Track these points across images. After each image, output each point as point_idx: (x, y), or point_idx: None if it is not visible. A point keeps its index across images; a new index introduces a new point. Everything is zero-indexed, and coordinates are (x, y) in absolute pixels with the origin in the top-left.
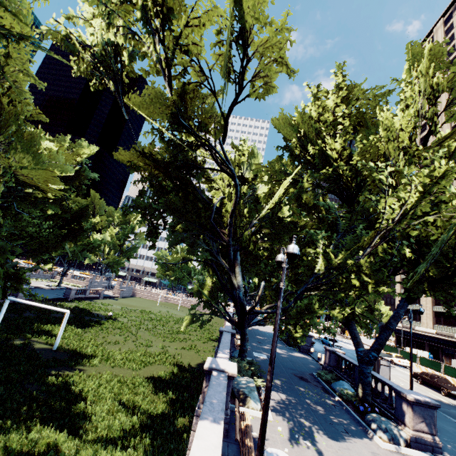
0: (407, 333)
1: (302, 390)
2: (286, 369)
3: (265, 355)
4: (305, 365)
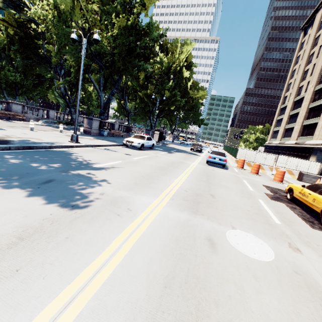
0: (269, 147)
1: None
2: None
3: None
4: None
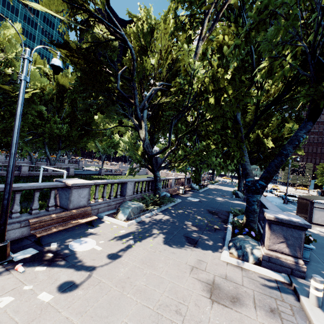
0: None
1: (196, 218)
2: (205, 207)
3: (199, 199)
4: (232, 207)
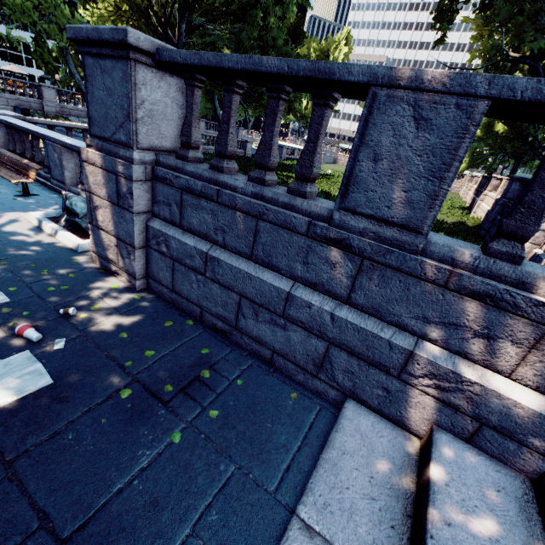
0: None
1: None
2: None
3: None
4: None
